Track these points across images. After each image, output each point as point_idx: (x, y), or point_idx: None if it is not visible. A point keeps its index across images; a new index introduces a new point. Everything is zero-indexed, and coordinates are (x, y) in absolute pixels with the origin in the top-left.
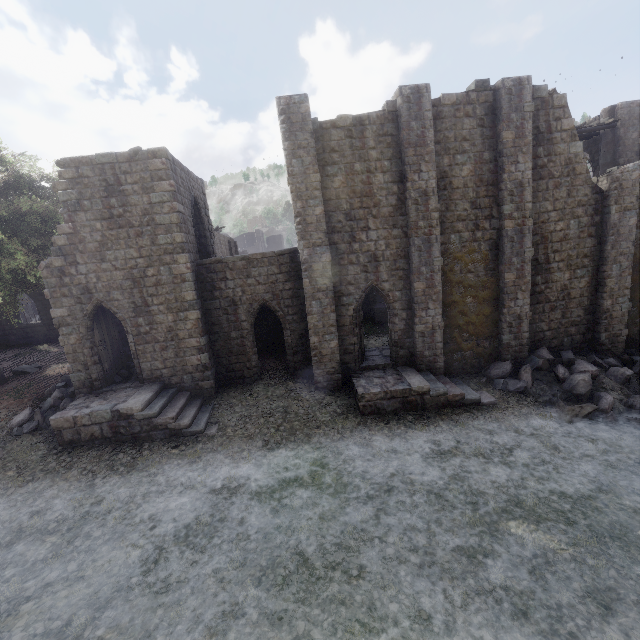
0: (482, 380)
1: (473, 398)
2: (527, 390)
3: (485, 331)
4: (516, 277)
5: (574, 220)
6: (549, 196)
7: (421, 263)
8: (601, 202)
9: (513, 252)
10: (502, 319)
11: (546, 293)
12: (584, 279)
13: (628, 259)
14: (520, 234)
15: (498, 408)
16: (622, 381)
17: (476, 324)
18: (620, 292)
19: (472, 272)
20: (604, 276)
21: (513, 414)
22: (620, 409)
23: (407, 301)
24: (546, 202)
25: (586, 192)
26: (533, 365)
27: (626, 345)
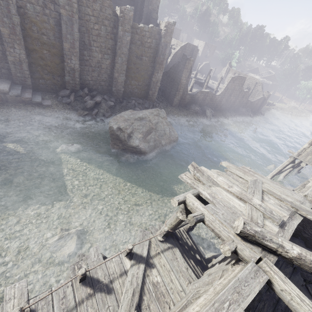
0: (53, 96)
1: (37, 101)
2: (71, 103)
3: (57, 72)
4: (70, 47)
5: (104, 27)
6: (90, 5)
7: (3, 14)
8: (117, 22)
9: (67, 31)
10: (65, 68)
11: (90, 62)
12: (108, 60)
13: (125, 57)
14: (71, 22)
15: (49, 107)
16: (109, 107)
17: (51, 67)
18: (121, 71)
19: (45, 35)
20: (115, 62)
21: (55, 111)
22: (100, 116)
23: (0, 39)
24: (88, 8)
25: (110, 13)
26: (79, 94)
27: (124, 95)
